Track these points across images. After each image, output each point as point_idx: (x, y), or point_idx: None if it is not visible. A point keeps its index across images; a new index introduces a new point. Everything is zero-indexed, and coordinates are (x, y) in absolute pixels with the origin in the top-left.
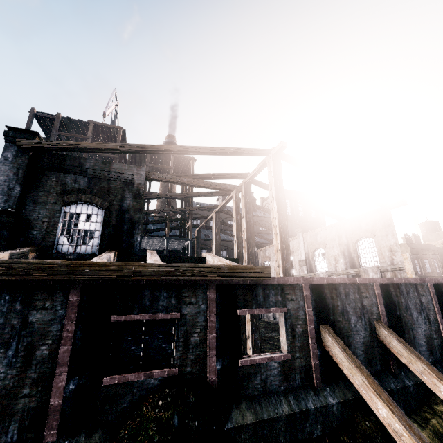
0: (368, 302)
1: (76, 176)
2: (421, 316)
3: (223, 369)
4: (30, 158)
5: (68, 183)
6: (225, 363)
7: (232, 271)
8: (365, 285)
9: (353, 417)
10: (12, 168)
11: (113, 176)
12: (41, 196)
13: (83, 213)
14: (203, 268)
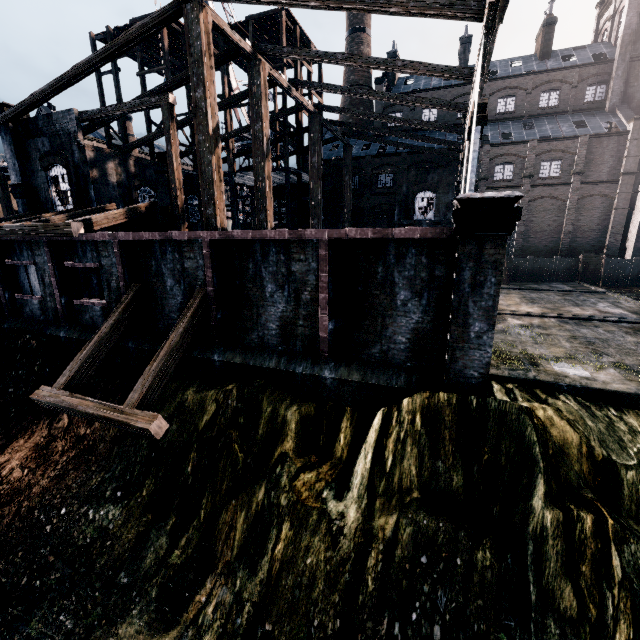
0: (192, 265)
1: (42, 138)
2: (283, 292)
3: (66, 304)
4: (14, 132)
5: (41, 148)
6: (67, 300)
7: (45, 229)
8: (189, 242)
9: (147, 362)
10: (9, 146)
11: (59, 130)
12: (34, 166)
13: (59, 175)
14: (28, 227)
